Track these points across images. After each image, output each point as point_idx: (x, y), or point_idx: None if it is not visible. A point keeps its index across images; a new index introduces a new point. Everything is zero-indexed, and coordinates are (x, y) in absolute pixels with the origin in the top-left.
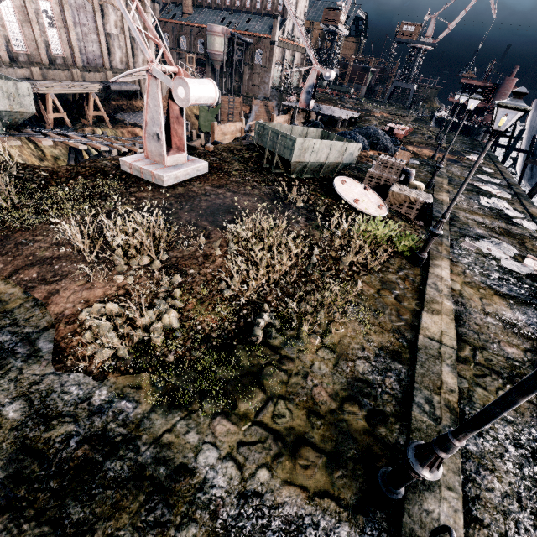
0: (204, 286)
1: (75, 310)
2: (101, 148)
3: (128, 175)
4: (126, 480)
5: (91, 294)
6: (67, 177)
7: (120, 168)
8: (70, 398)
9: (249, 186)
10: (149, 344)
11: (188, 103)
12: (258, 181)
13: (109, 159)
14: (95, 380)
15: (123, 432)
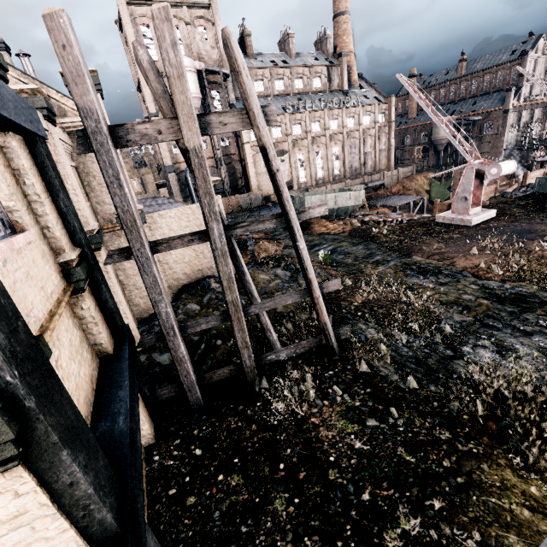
0: (537, 260)
1: (471, 266)
2: (388, 220)
3: (442, 223)
4: (540, 303)
5: (473, 262)
6: (409, 228)
7: (434, 221)
8: (493, 286)
9: (537, 219)
10: (520, 275)
11: (498, 175)
12: (544, 216)
13: (422, 218)
14: (500, 283)
15: (528, 294)
